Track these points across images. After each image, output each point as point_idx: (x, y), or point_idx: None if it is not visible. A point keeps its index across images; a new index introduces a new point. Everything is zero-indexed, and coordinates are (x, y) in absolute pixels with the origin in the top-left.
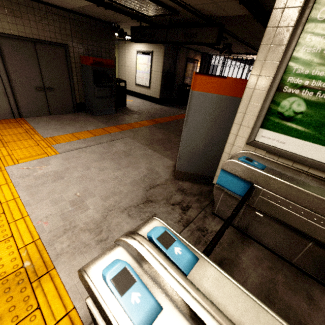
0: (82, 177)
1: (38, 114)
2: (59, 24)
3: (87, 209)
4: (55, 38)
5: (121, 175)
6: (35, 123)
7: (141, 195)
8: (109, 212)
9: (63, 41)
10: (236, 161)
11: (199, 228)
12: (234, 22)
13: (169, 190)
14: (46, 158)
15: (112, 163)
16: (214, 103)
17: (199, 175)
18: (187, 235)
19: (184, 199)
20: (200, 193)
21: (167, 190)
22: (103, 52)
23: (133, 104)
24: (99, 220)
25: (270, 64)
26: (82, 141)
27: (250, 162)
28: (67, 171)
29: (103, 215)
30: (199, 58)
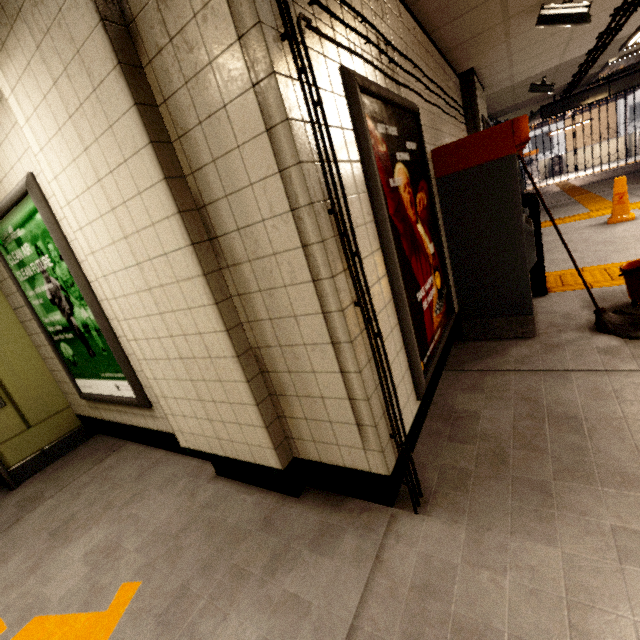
0: None
1: None
2: None
3: None
4: None
5: None
6: None
7: None
8: None
9: None
10: None
11: None
12: None
13: None
14: None
15: None
16: None
17: None
18: None
19: None
20: None
21: None
22: None
23: None
24: None
25: None
26: None
27: None
28: None
29: None
30: None
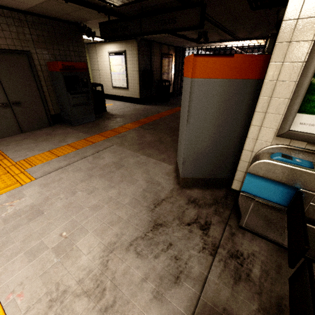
0: (67, 207)
1: (8, 134)
2: (15, 28)
3: (79, 257)
4: (13, 45)
5: (115, 195)
6: (4, 145)
7: (146, 219)
8: (110, 254)
9: (23, 48)
10: (271, 162)
11: (232, 254)
12: (214, 1)
13: (178, 204)
14: (19, 188)
15: (102, 180)
16: (220, 90)
17: (209, 179)
18: (220, 268)
19: (199, 214)
20: (215, 200)
21: (176, 205)
22: (73, 56)
23: (113, 108)
24: (98, 271)
25: (308, 21)
26: (62, 158)
27: (291, 160)
28: (47, 202)
29: (102, 261)
30: (173, 52)
